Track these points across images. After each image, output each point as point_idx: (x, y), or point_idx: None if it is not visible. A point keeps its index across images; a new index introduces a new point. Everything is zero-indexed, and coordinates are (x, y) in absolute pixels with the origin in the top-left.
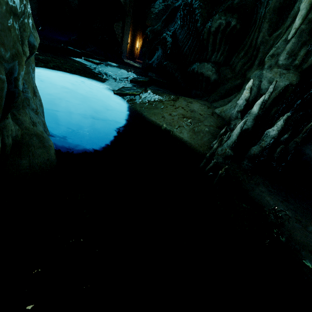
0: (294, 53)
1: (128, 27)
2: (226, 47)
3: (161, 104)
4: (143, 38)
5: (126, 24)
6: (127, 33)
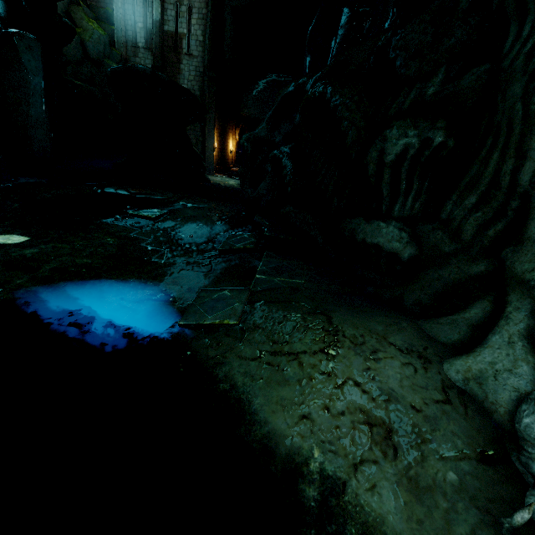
0: None
1: (211, 124)
2: (425, 182)
3: (296, 366)
4: (239, 129)
5: (208, 122)
6: (211, 135)
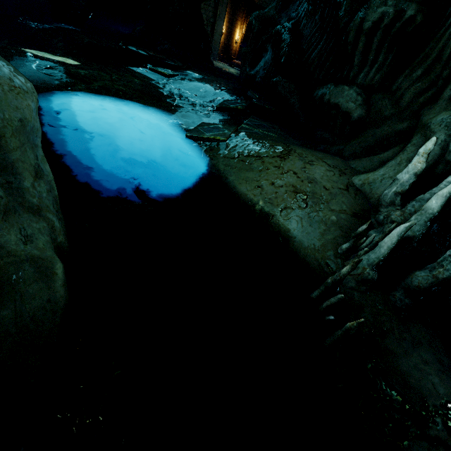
0: None
1: (224, 6)
2: (390, 56)
3: (259, 162)
4: (248, 22)
5: (221, 2)
6: (221, 18)
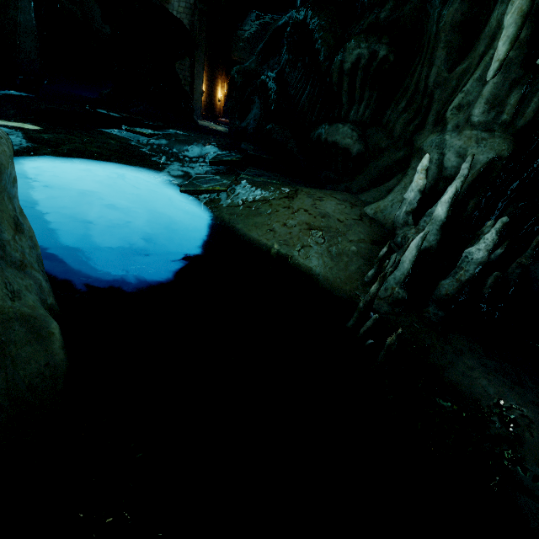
0: (499, 102)
1: (201, 65)
2: (374, 93)
3: (267, 205)
4: (229, 80)
5: (197, 61)
6: (200, 76)
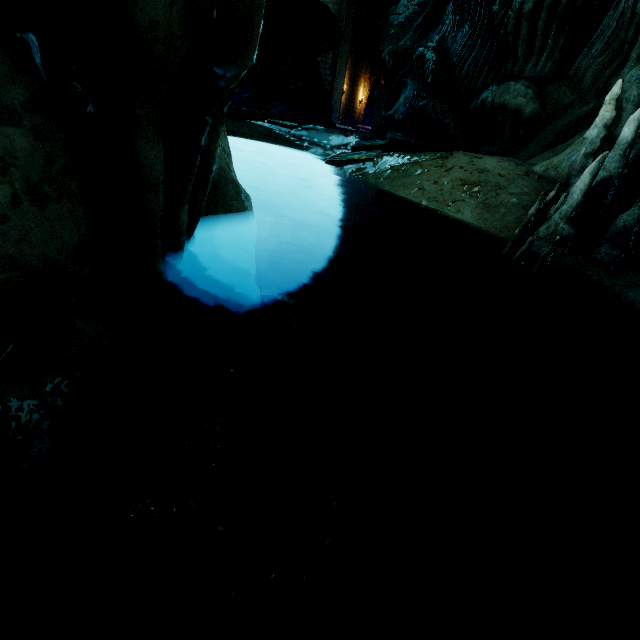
0: None
1: (344, 61)
2: (561, 40)
3: (417, 167)
4: (371, 83)
5: (340, 56)
6: (342, 74)
